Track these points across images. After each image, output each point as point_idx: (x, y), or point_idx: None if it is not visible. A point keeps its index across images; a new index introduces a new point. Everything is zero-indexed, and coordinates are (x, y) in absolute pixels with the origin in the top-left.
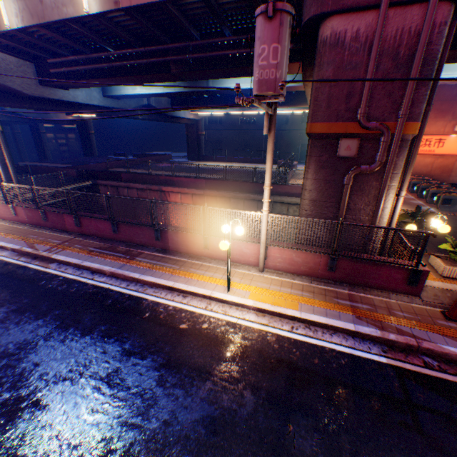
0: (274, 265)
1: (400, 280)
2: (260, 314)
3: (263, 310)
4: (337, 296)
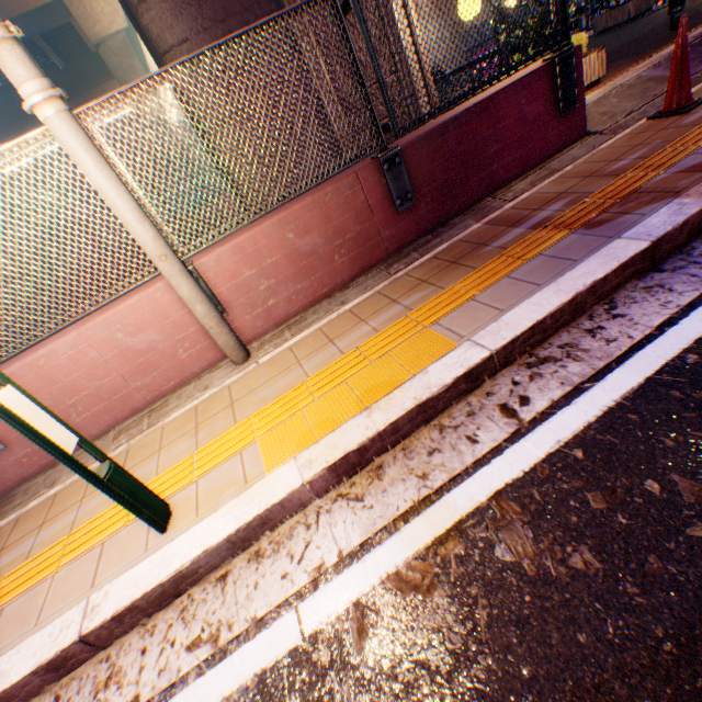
0: (265, 313)
1: (543, 117)
2: (362, 481)
3: (356, 458)
4: (480, 243)
